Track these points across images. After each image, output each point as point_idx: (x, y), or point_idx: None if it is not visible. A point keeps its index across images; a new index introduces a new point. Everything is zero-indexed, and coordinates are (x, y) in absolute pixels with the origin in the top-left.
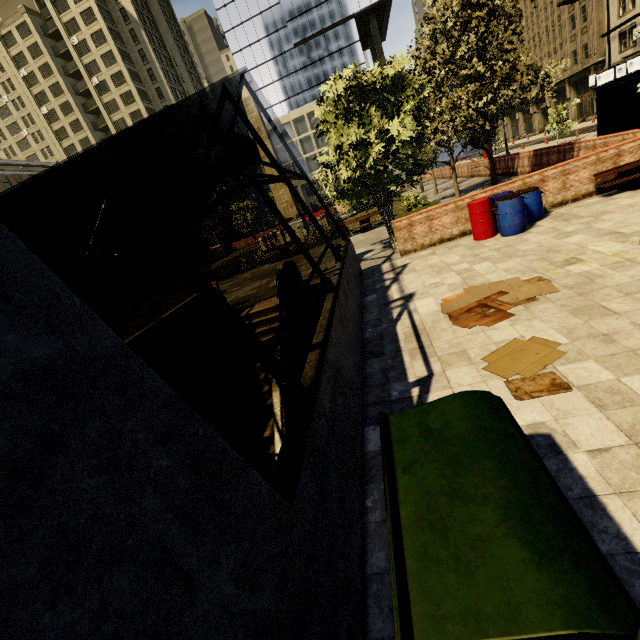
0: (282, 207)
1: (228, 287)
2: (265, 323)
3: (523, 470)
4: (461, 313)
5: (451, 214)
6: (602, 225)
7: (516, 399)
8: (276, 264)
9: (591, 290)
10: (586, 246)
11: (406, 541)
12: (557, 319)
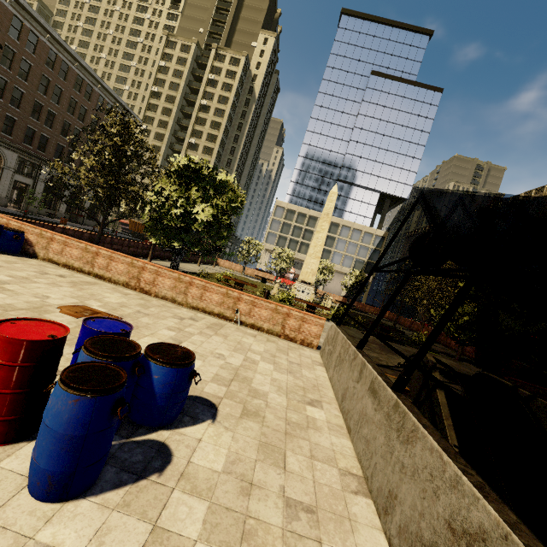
0: (306, 270)
1: None
2: None
3: None
4: None
5: None
6: None
7: None
8: None
9: None
10: None
11: None
12: None
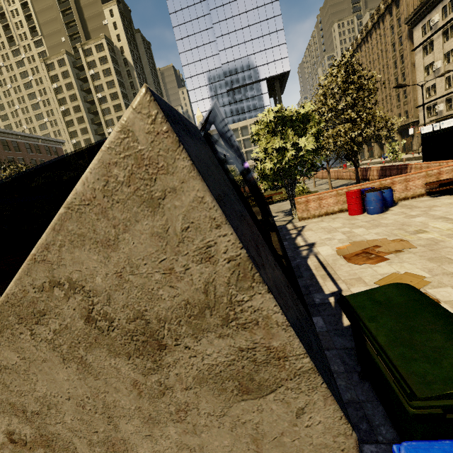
0: None
1: None
2: None
3: (450, 318)
4: (352, 256)
5: (334, 197)
6: (435, 213)
7: None
8: None
9: (438, 248)
10: (427, 224)
11: (387, 352)
12: (419, 263)
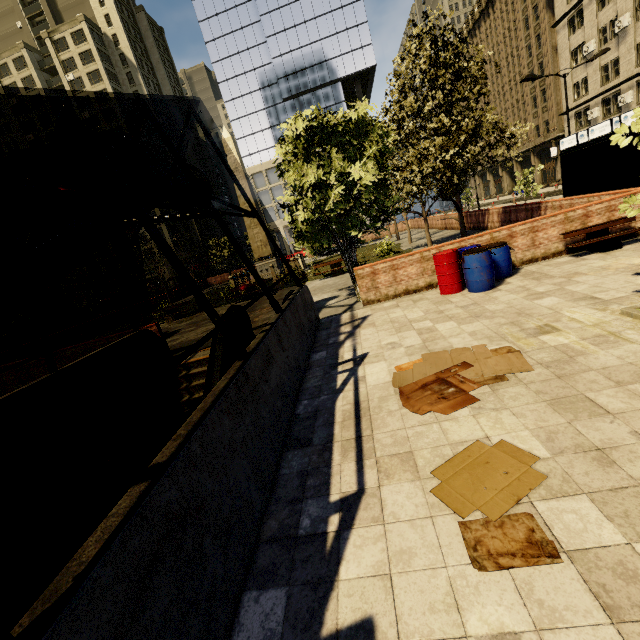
0: (256, 246)
1: (184, 326)
2: (204, 375)
3: None
4: (415, 389)
5: (417, 264)
6: (576, 288)
7: (474, 567)
8: (241, 304)
9: (572, 372)
10: (561, 311)
11: None
12: (532, 413)
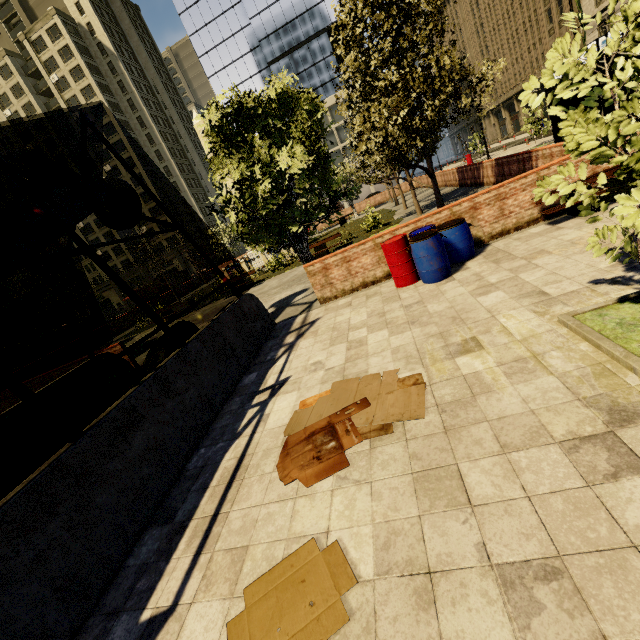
0: None
1: None
2: None
3: None
4: (299, 441)
5: (371, 253)
6: (530, 276)
7: None
8: (228, 300)
9: (463, 423)
10: (497, 316)
11: None
12: (390, 494)
